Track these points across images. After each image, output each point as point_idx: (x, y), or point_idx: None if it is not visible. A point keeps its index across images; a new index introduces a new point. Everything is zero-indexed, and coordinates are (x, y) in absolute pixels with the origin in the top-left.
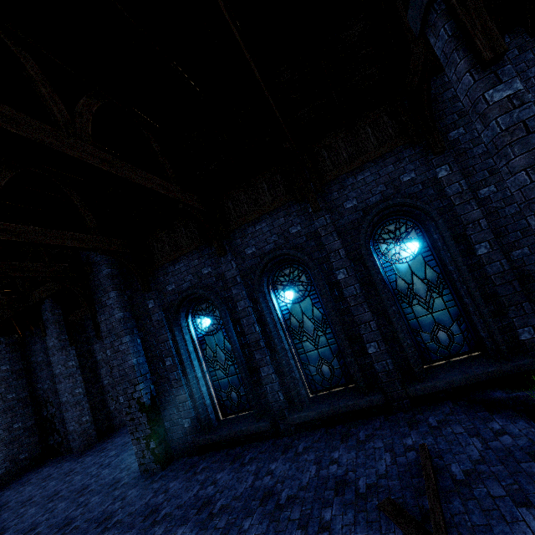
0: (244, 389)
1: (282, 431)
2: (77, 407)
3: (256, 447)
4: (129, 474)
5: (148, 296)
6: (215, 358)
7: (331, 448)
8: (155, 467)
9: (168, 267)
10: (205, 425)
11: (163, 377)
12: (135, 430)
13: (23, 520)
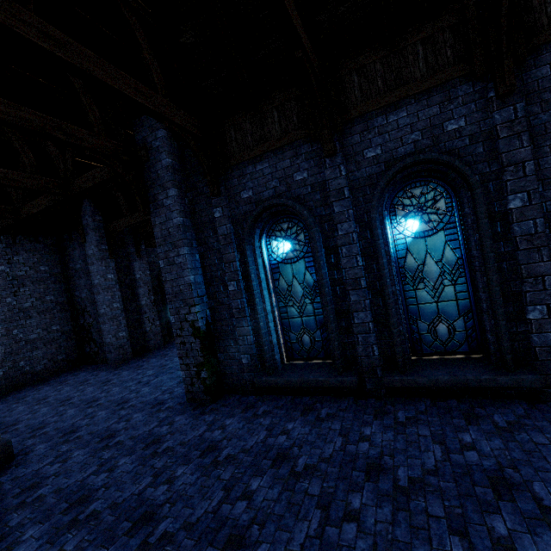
0: (321, 335)
1: (367, 391)
2: (114, 321)
3: (331, 402)
4: (172, 398)
5: (215, 202)
6: (289, 292)
7: (453, 427)
8: (205, 398)
9: (246, 167)
10: (269, 365)
11: (222, 303)
12: (185, 356)
13: (63, 419)
